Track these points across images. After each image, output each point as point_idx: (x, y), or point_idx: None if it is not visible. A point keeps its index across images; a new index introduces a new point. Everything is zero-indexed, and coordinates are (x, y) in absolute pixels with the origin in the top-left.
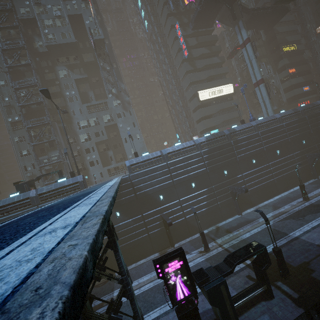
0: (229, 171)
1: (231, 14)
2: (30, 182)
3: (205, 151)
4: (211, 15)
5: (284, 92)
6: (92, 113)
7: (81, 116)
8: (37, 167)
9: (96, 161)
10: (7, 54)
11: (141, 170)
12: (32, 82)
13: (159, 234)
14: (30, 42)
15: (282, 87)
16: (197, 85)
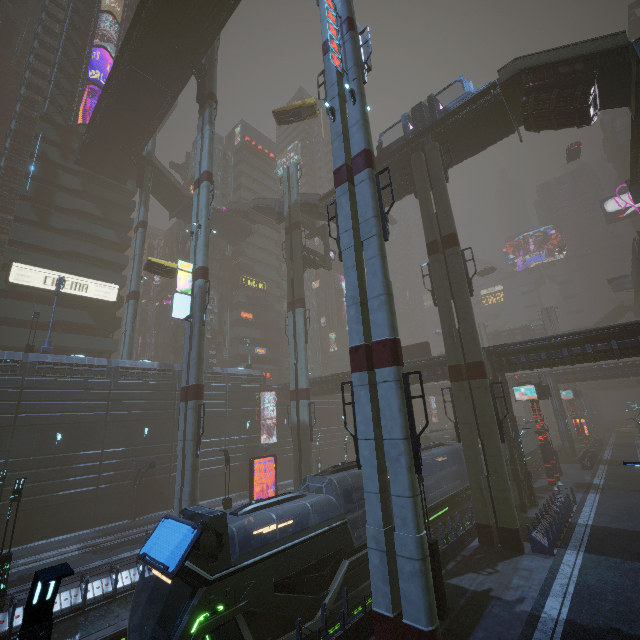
0: None
1: (137, 178)
2: None
3: None
4: (119, 165)
5: (232, 344)
6: None
7: None
8: None
9: None
10: None
11: None
12: None
13: None
14: None
15: (230, 335)
16: (26, 251)
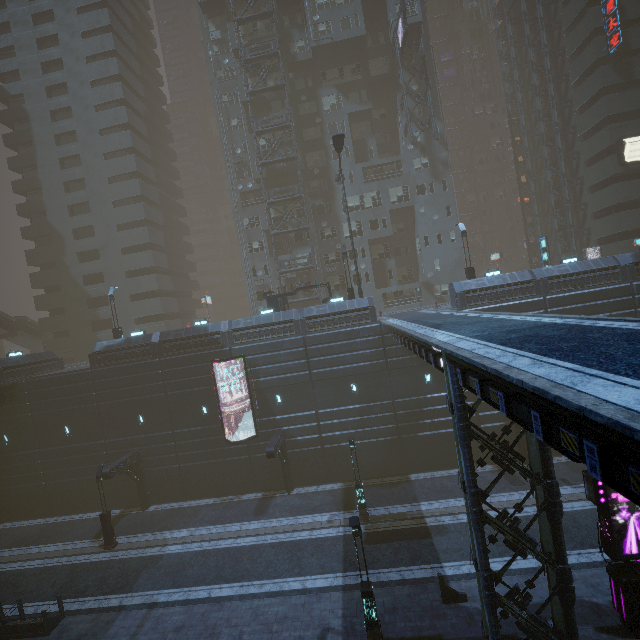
0: None
1: None
2: (284, 296)
3: None
4: None
5: None
6: (371, 182)
7: (351, 188)
8: (271, 273)
9: (366, 275)
10: (246, 68)
11: (485, 305)
12: (282, 120)
13: (499, 433)
14: (285, 43)
15: None
16: (624, 123)
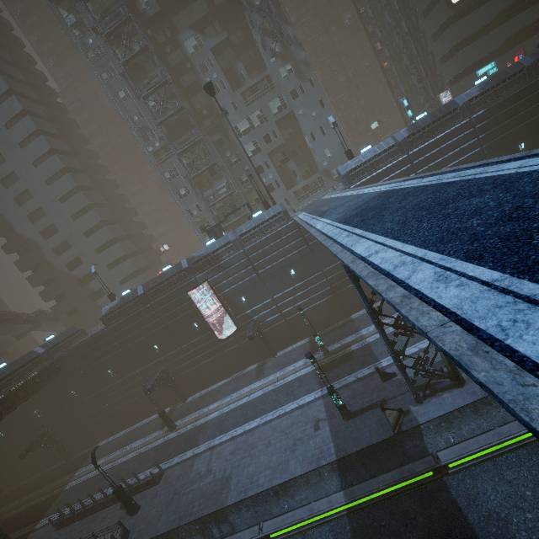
0: (530, 142)
1: None
2: (218, 225)
3: (479, 115)
4: None
5: None
6: (252, 103)
7: (238, 115)
8: (203, 209)
9: (275, 182)
10: (109, 41)
11: (366, 177)
12: (159, 78)
13: None
14: (132, 4)
15: None
16: None
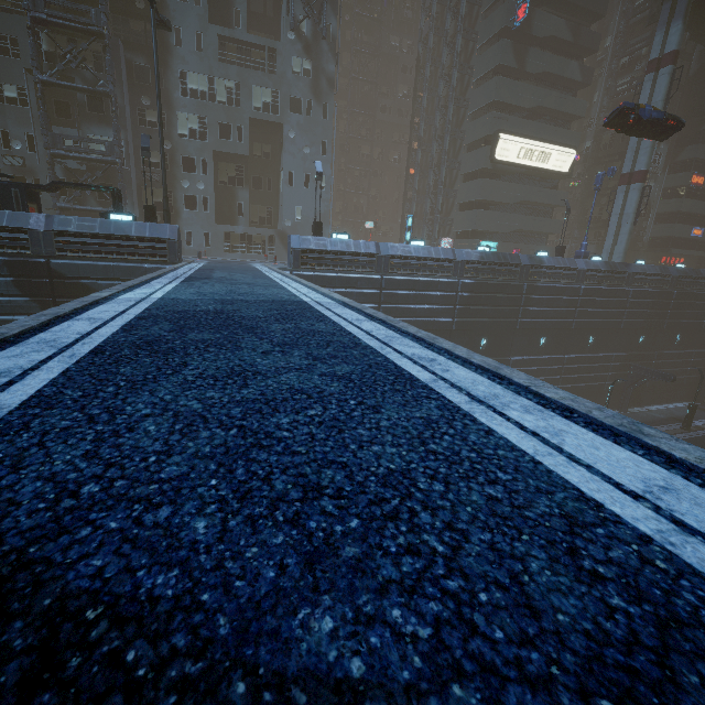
0: (492, 342)
1: None
2: (29, 188)
3: (467, 283)
4: None
5: (656, 220)
6: (230, 64)
7: (197, 59)
8: (40, 151)
9: (204, 200)
10: None
11: (321, 272)
12: None
13: None
14: None
15: (658, 208)
16: (505, 115)
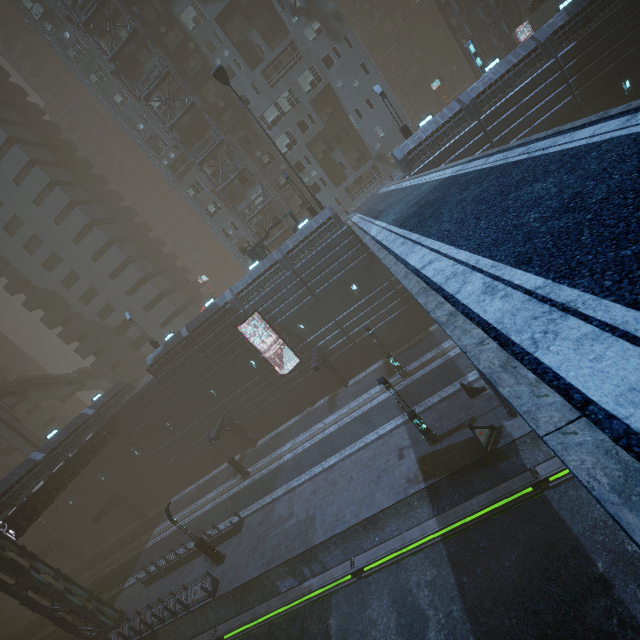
0: (637, 78)
1: None
2: (260, 244)
3: (567, 51)
4: None
5: None
6: (277, 83)
7: (262, 101)
8: (239, 226)
9: (321, 180)
10: (90, 31)
11: (429, 157)
12: (159, 70)
13: None
14: None
15: None
16: None
